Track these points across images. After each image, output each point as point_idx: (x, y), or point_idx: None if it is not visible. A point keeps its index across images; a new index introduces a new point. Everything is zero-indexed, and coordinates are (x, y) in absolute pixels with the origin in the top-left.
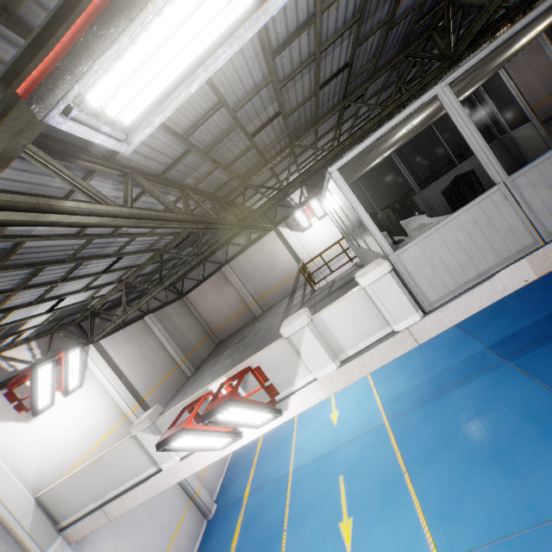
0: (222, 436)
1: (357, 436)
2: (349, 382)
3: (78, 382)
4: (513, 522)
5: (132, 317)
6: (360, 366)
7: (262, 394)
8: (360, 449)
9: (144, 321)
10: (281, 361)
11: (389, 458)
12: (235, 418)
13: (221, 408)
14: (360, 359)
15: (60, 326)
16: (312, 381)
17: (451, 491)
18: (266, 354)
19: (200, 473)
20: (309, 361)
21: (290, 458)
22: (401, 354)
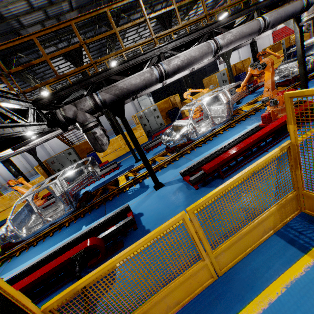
0: None
1: None
2: None
3: None
4: None
5: None
6: None
7: None
8: None
9: None
10: None
11: None
12: None
13: None
14: None
15: None
16: None
17: None
18: None
19: None
20: None
21: None
22: None
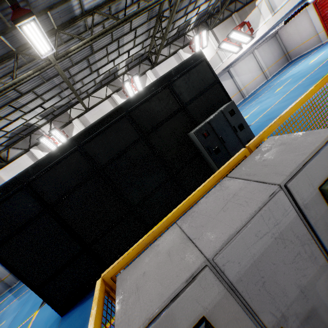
0: (235, 46)
1: (311, 66)
2: (275, 22)
3: (206, 45)
4: (324, 74)
5: (226, 16)
6: (280, 14)
7: (249, 32)
8: (306, 70)
9: (232, 18)
10: (255, 18)
11: (313, 69)
12: (236, 38)
13: (230, 32)
14: (280, 11)
15: (200, 23)
16: (264, 24)
17: (319, 72)
18: (251, 16)
19: (245, 85)
20: (263, 16)
21: (280, 79)
22: (295, 6)
